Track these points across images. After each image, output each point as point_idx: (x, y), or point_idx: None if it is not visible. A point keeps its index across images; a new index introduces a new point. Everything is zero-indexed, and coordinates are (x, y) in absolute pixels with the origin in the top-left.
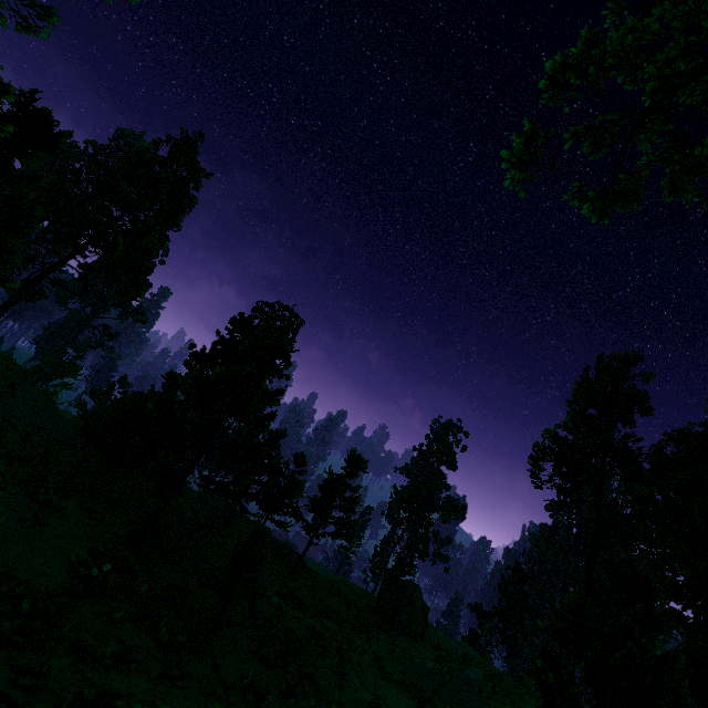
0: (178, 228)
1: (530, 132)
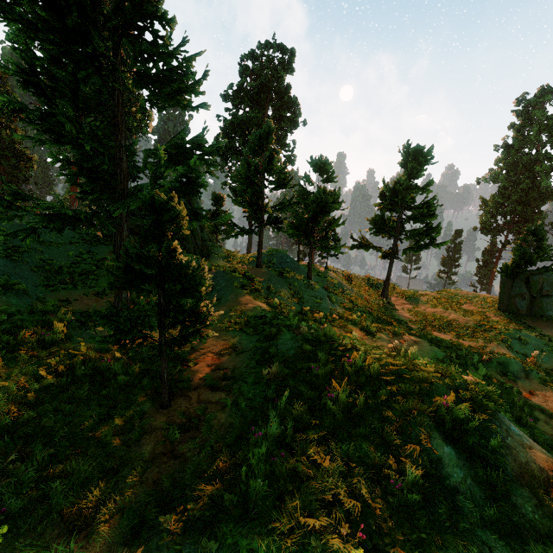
0: None
1: None
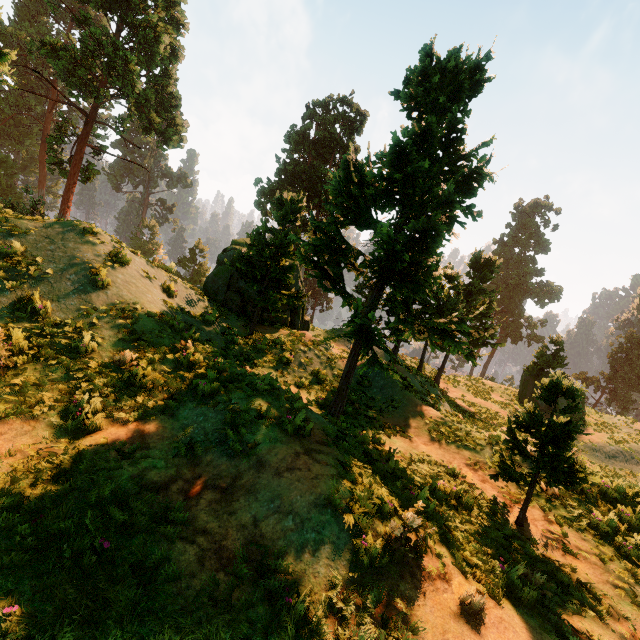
0: (185, 29)
1: None
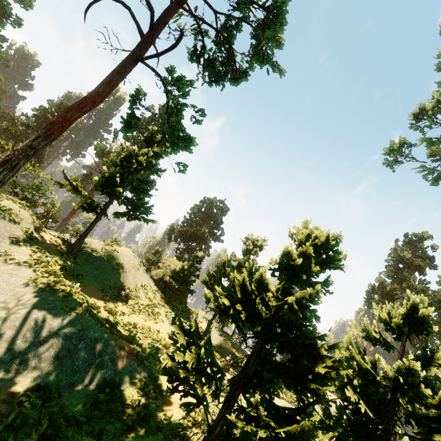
0: None
1: (402, 142)
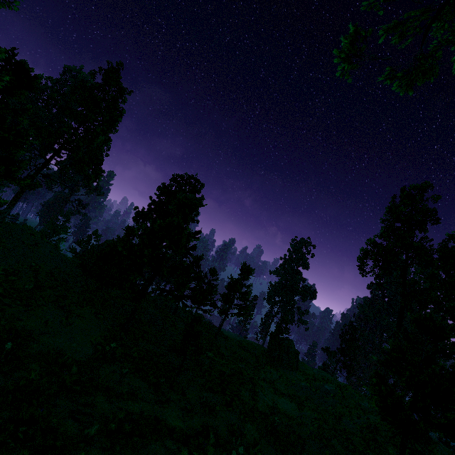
0: (115, 131)
1: (354, 33)
